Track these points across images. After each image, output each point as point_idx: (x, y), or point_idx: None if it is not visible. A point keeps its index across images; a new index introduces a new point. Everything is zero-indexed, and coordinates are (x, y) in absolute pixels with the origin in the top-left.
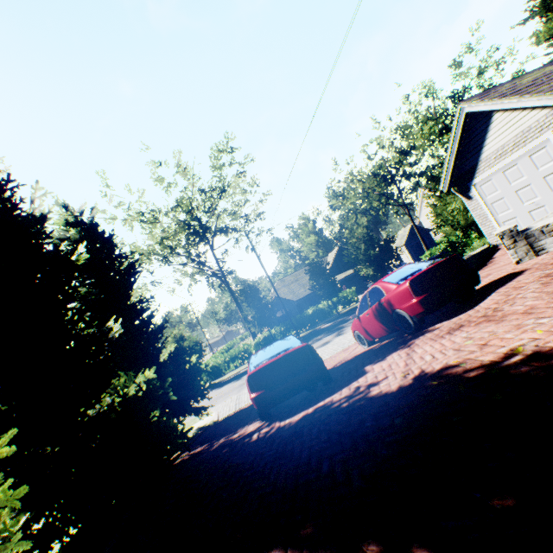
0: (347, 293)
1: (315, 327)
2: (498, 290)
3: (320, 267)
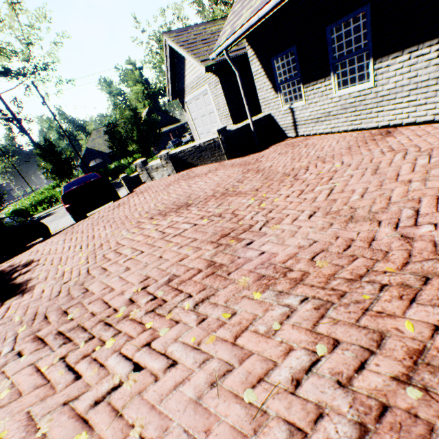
0: None
1: (114, 181)
2: (108, 206)
3: (118, 130)
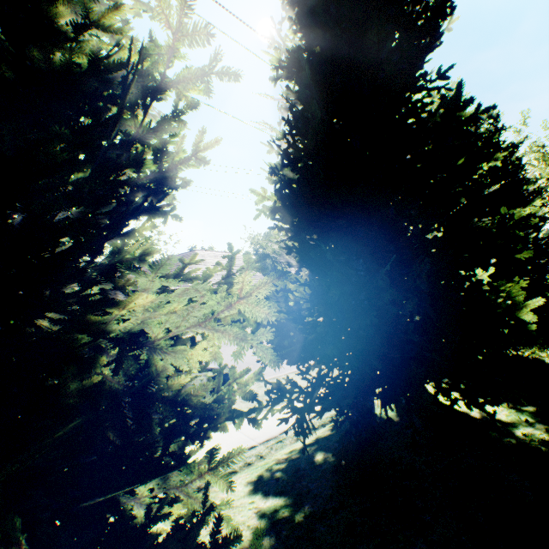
0: None
1: None
2: None
3: None
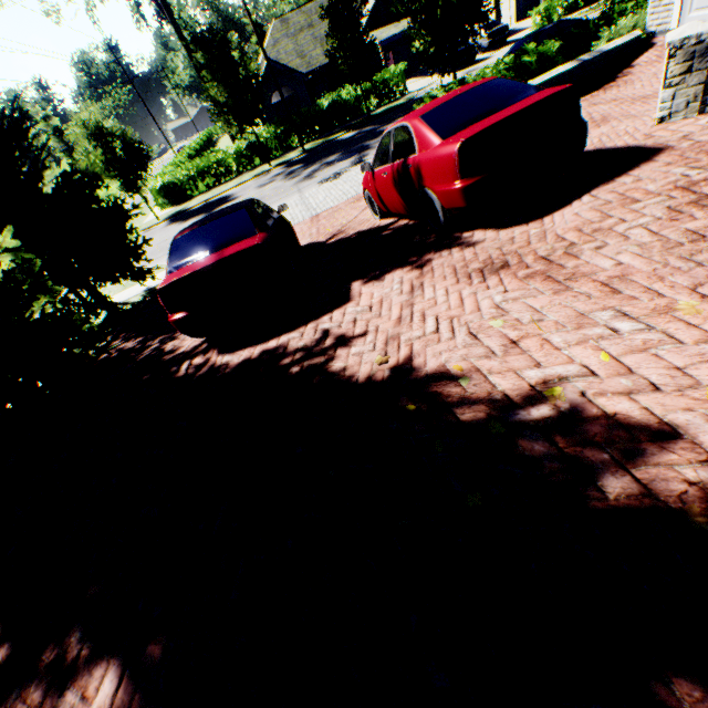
0: (391, 75)
1: (330, 137)
2: (598, 193)
3: (351, 7)
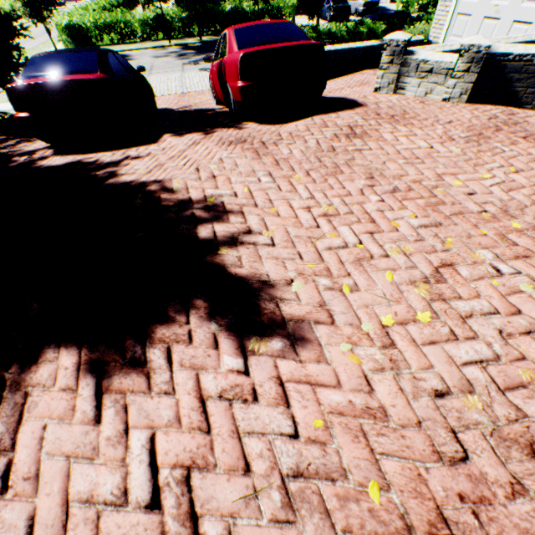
0: (286, 5)
1: None
2: (316, 118)
3: None
